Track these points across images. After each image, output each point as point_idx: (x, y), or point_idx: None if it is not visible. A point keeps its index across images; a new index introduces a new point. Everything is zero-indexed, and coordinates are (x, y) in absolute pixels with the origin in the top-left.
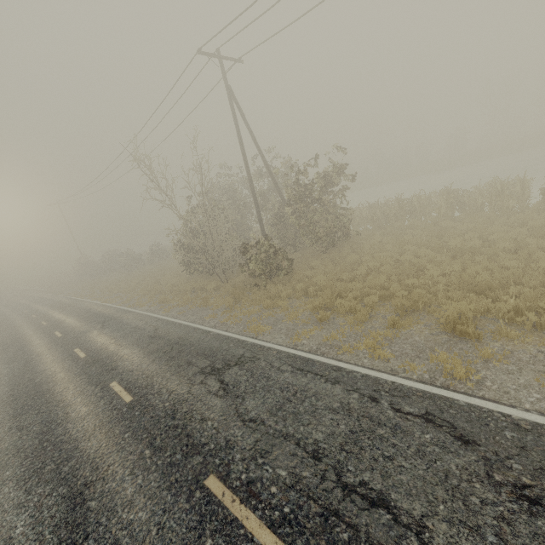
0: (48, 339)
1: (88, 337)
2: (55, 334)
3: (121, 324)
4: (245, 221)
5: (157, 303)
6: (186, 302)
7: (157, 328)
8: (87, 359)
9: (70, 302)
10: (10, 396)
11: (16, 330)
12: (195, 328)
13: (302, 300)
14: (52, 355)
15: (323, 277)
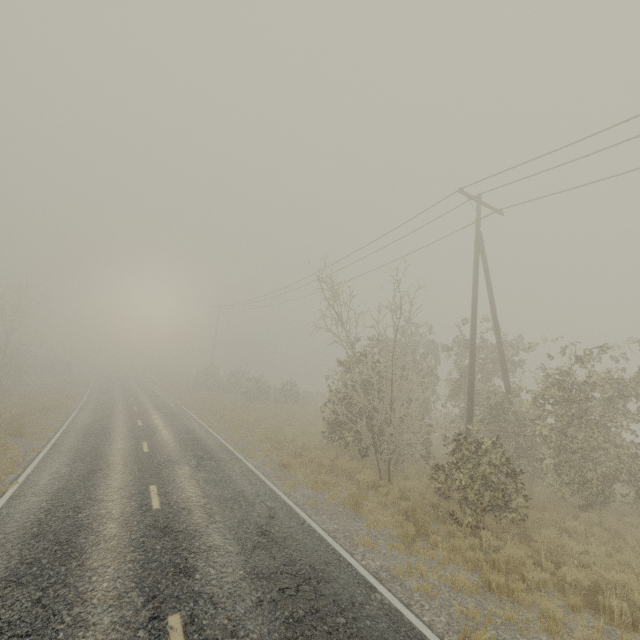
0: (131, 447)
1: (174, 473)
2: (143, 444)
3: (222, 473)
4: (428, 399)
5: (276, 463)
6: (321, 486)
7: (273, 515)
8: (158, 517)
9: (176, 409)
10: (37, 523)
11: (110, 417)
12: (340, 556)
13: (588, 619)
14: (122, 477)
15: (634, 581)
